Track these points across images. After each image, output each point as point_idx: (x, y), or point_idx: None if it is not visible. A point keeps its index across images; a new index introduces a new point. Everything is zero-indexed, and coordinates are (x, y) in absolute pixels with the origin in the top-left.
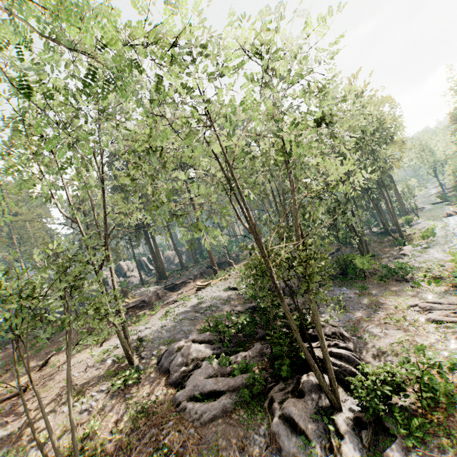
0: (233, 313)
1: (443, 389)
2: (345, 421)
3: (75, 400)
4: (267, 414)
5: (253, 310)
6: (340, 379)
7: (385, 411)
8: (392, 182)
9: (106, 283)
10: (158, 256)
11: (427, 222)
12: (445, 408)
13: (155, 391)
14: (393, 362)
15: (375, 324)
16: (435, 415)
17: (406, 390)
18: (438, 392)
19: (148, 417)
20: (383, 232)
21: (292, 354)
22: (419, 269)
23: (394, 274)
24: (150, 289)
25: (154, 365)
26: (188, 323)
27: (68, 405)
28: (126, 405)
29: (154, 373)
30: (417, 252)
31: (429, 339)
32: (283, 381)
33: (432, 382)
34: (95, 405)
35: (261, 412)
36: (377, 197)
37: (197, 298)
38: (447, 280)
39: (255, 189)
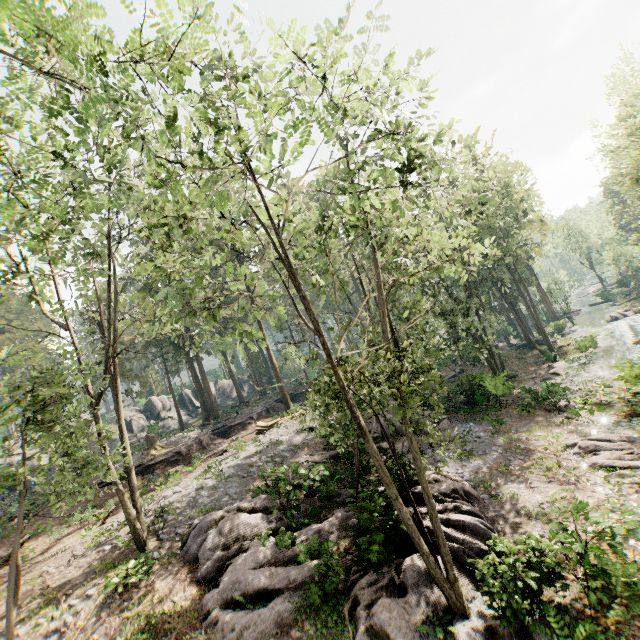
0: (306, 466)
1: (622, 573)
2: (472, 634)
3: (42, 613)
4: (347, 626)
5: (335, 459)
6: (463, 563)
7: (534, 614)
8: (533, 275)
9: (130, 429)
10: (204, 386)
11: (585, 329)
12: (626, 605)
13: (172, 594)
14: (544, 533)
15: (517, 475)
16: (611, 618)
17: (564, 578)
18: (614, 578)
19: (156, 638)
20: (526, 344)
21: (388, 524)
22: (577, 393)
23: (541, 401)
24: (190, 435)
25: (176, 551)
26: (237, 483)
27: (8, 621)
28: (123, 620)
29: (174, 563)
30: (573, 370)
31: (596, 495)
32: (375, 569)
33: (601, 561)
34: (72, 620)
35: (338, 623)
36: (513, 295)
37: (255, 444)
38: (617, 407)
39: (330, 278)
